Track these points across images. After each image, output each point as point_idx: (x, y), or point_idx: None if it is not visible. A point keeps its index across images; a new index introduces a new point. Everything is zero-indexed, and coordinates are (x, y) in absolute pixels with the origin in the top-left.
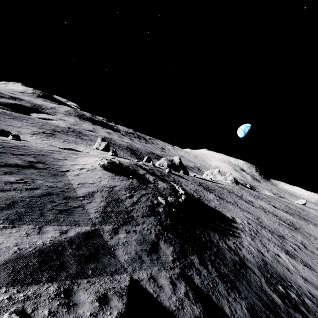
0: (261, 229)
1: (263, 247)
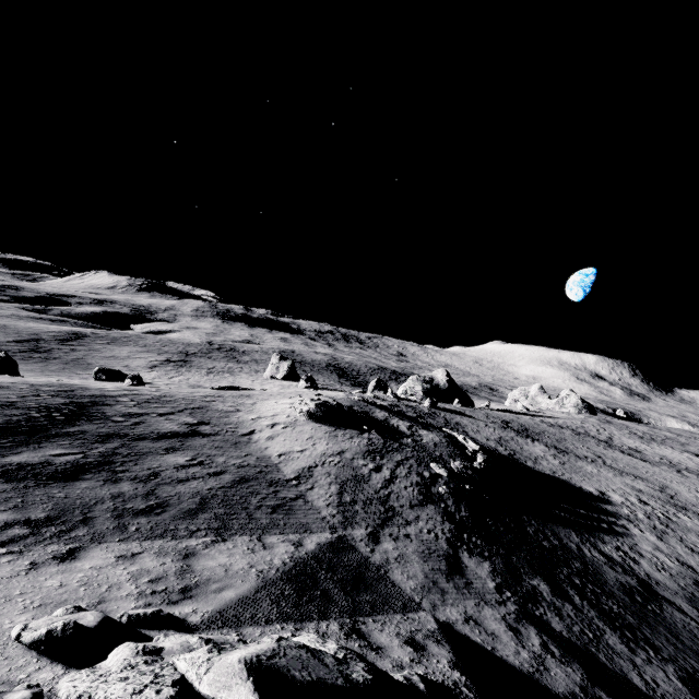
0: (676, 514)
1: (691, 554)
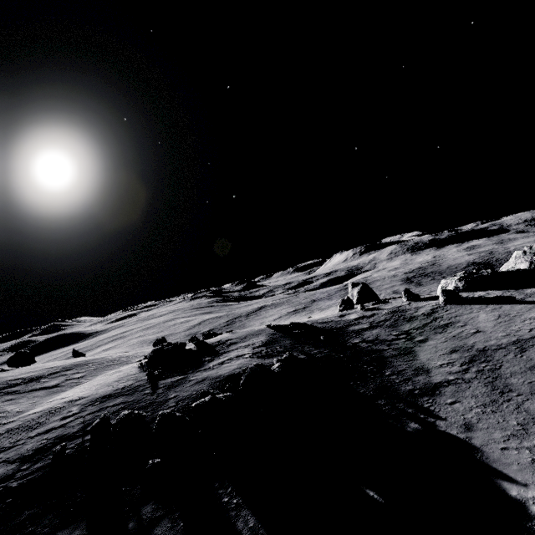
0: None
1: None
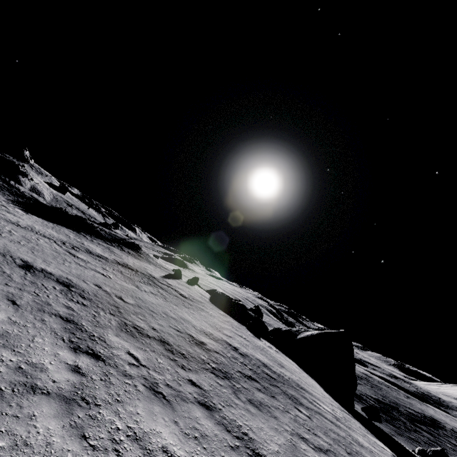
0: None
1: None
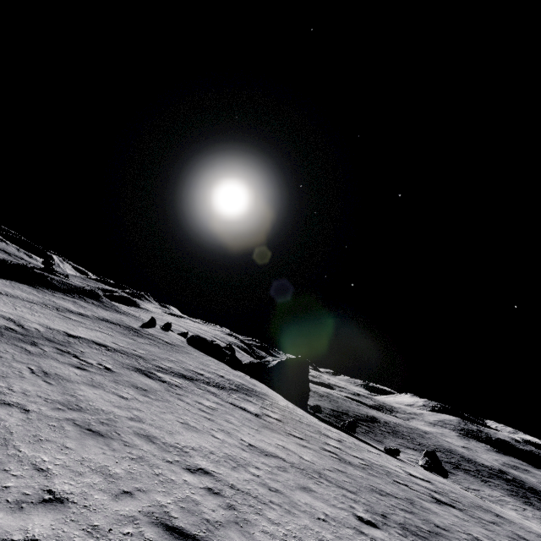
0: None
1: None
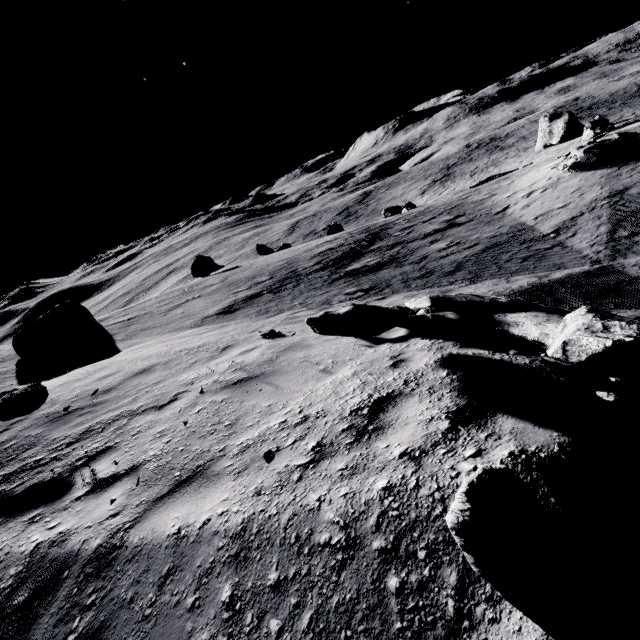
0: None
1: None
